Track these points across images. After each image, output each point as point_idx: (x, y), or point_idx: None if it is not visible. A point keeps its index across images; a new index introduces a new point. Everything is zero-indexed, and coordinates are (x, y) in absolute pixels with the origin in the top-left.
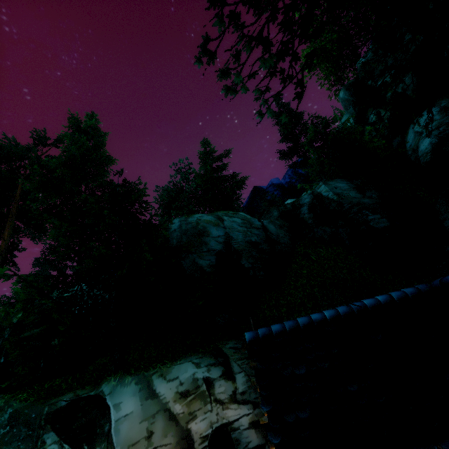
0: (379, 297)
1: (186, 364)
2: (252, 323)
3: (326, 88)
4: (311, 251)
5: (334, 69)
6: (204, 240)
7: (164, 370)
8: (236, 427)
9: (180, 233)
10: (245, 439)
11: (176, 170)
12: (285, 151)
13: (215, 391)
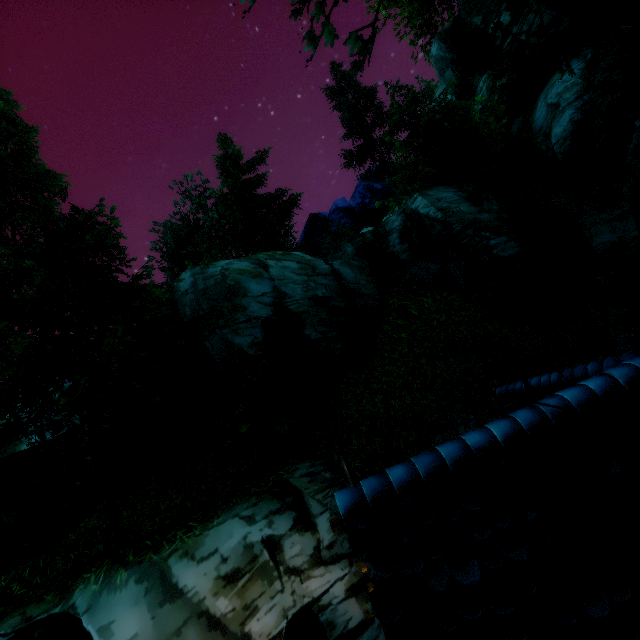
0: (591, 384)
1: (229, 523)
2: (348, 470)
3: (410, 42)
4: (410, 302)
5: (421, 6)
6: (239, 304)
7: (190, 543)
8: (325, 604)
9: (196, 296)
10: (342, 617)
11: (182, 194)
12: (352, 152)
13: (285, 555)
